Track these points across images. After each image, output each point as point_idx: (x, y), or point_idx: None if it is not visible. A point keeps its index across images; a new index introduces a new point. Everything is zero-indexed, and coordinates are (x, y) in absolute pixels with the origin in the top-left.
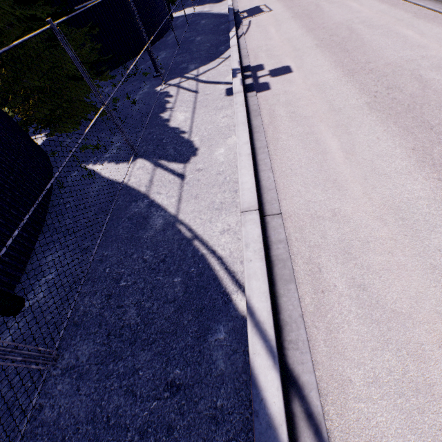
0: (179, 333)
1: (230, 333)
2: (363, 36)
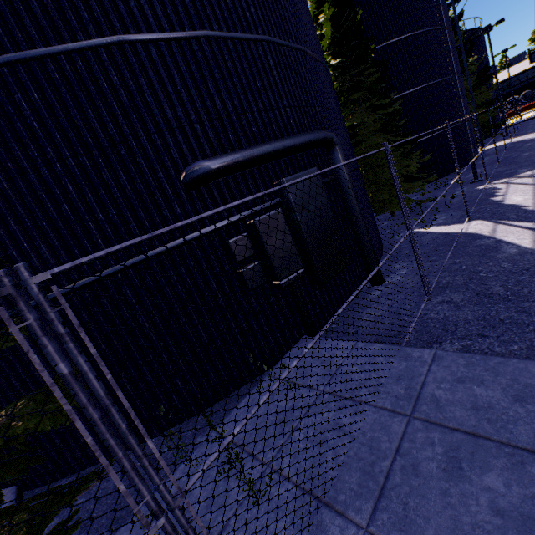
0: None
1: None
2: None
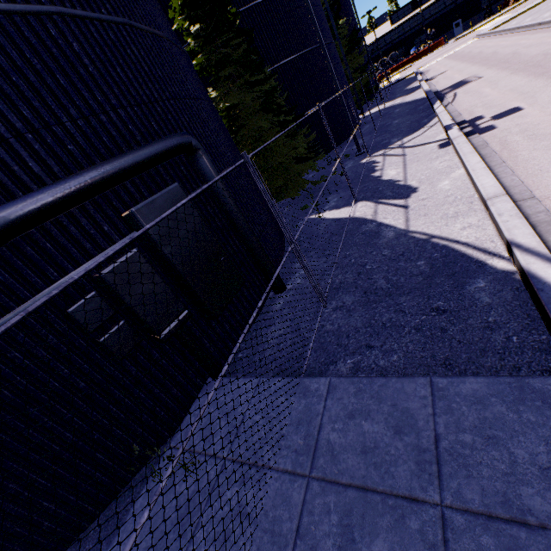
0: (433, 286)
1: (490, 282)
2: None
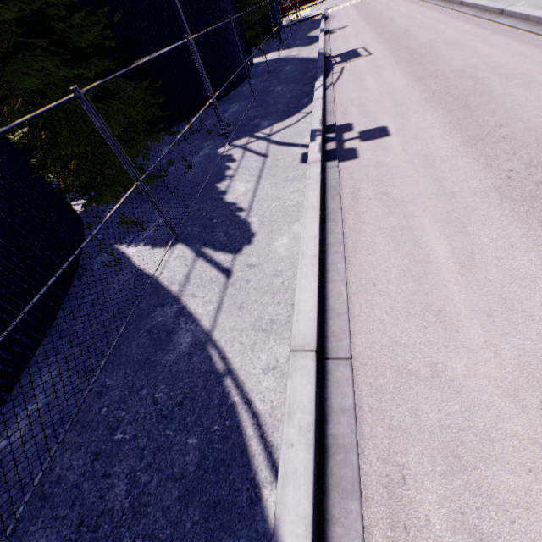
0: None
1: None
2: (493, 89)
